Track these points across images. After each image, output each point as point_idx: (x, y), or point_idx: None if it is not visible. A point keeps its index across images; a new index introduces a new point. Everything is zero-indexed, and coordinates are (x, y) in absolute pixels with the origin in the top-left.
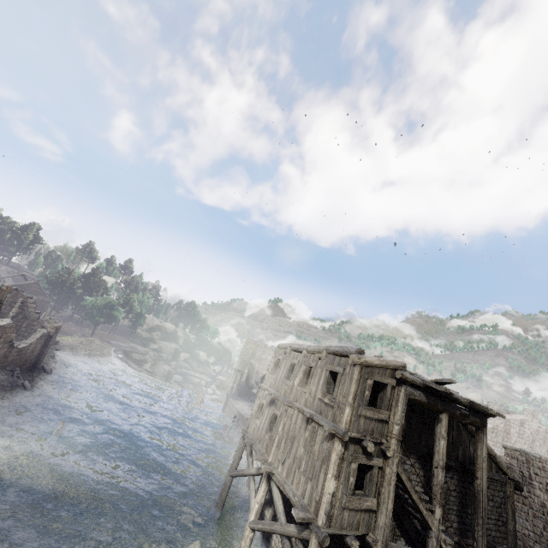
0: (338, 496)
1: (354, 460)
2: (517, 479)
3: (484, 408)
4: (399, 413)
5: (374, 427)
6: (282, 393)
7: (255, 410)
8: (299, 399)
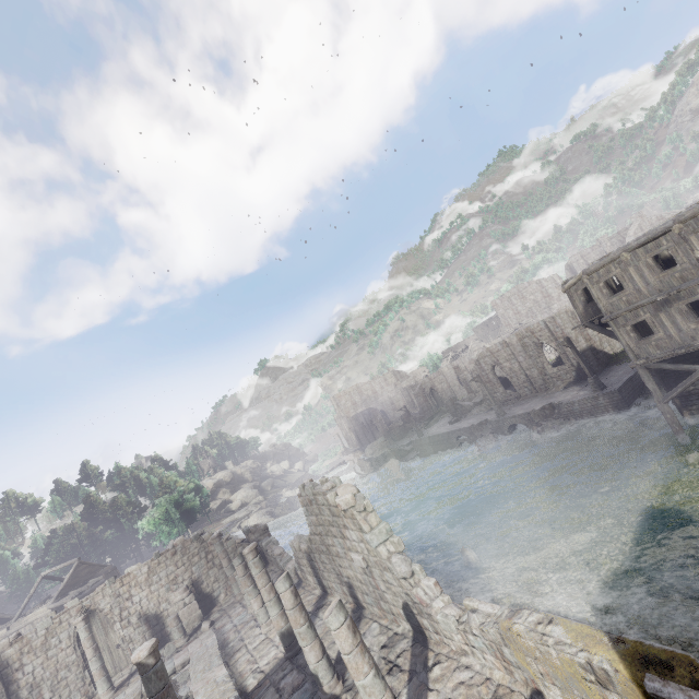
0: None
1: None
2: None
3: None
4: None
5: None
6: (675, 285)
7: (632, 337)
8: None
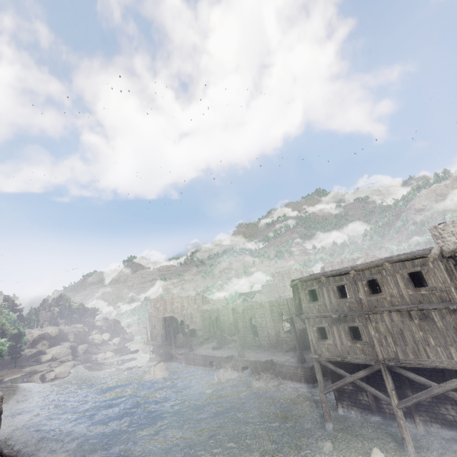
0: None
1: None
2: None
3: None
4: None
5: (456, 292)
6: (345, 310)
7: (315, 336)
8: (379, 305)
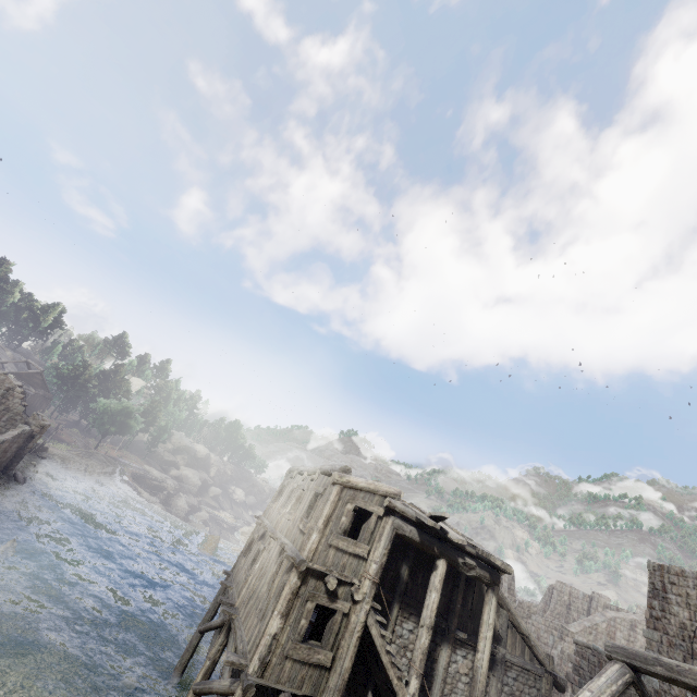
0: (282, 640)
1: (311, 598)
2: (557, 674)
3: (492, 558)
4: (380, 549)
5: (347, 563)
6: (274, 524)
7: (246, 547)
8: (283, 529)
